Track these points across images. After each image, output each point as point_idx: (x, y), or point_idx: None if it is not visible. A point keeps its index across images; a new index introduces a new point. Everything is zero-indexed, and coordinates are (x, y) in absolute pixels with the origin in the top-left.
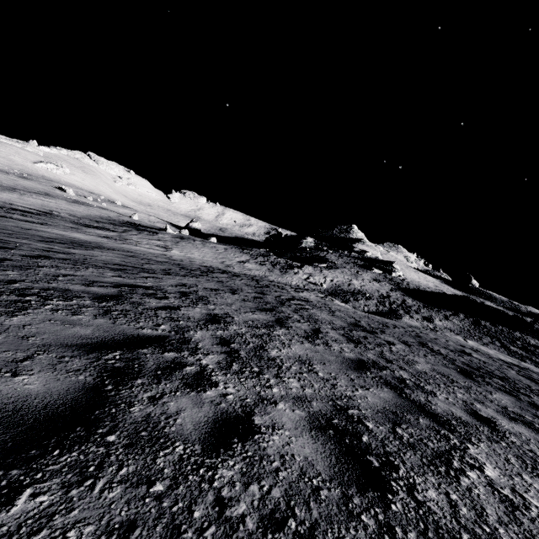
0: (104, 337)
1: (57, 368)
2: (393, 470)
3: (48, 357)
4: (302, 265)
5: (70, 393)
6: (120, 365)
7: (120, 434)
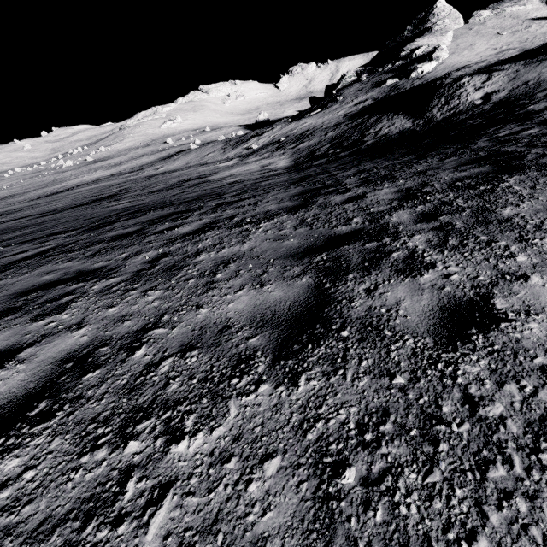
0: None
1: None
2: None
3: None
4: (272, 129)
5: None
6: None
7: None
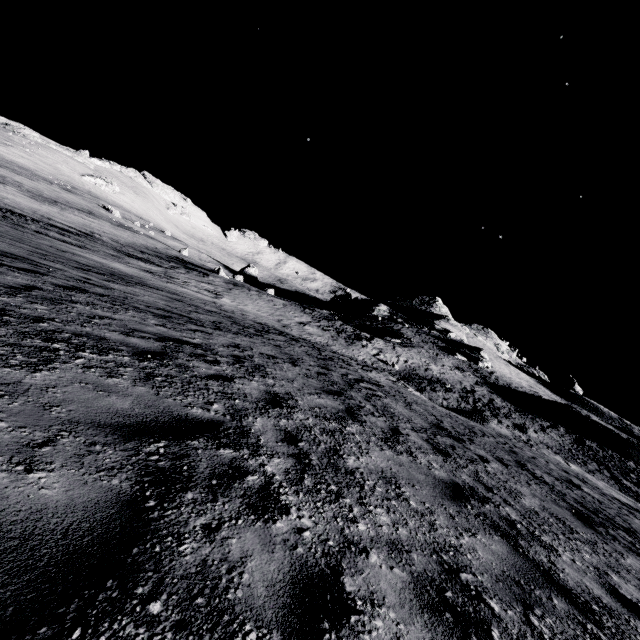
0: (145, 415)
1: (85, 462)
2: None
3: (74, 442)
4: (372, 337)
5: (99, 510)
6: (164, 464)
7: (167, 600)
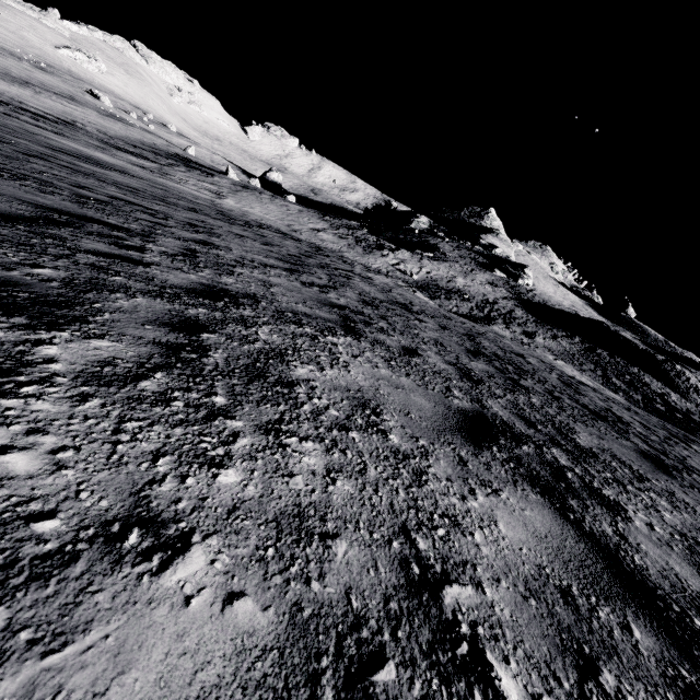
0: (61, 208)
1: (3, 203)
2: (236, 304)
3: None
4: (398, 249)
5: (5, 212)
6: (61, 220)
7: (28, 229)
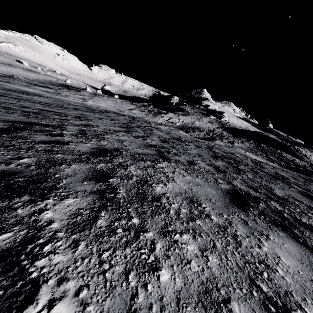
0: (19, 120)
1: None
2: (114, 156)
3: None
4: (167, 112)
5: None
6: (21, 127)
7: (8, 135)
